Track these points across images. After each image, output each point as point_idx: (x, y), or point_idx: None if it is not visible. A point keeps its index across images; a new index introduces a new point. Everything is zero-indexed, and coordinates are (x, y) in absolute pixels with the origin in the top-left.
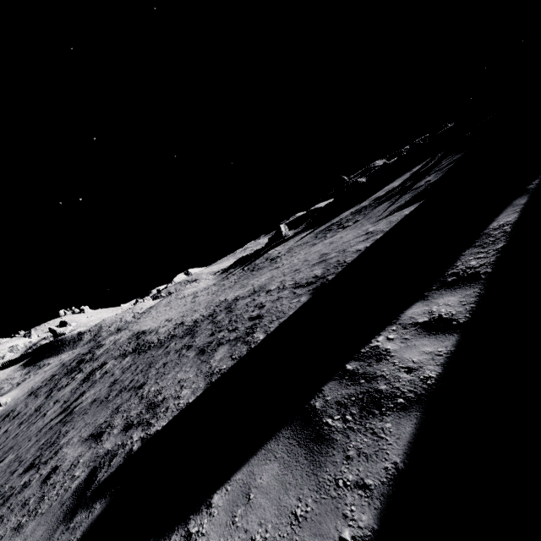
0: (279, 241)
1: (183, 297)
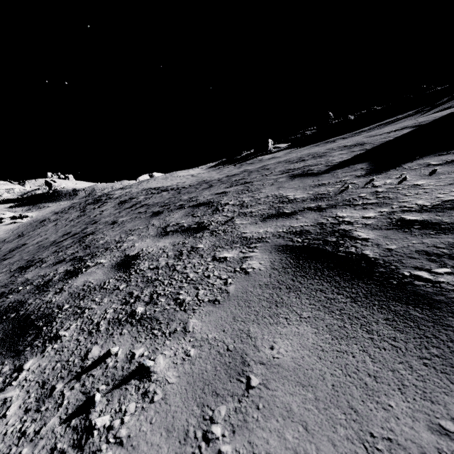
0: (264, 152)
1: (178, 176)
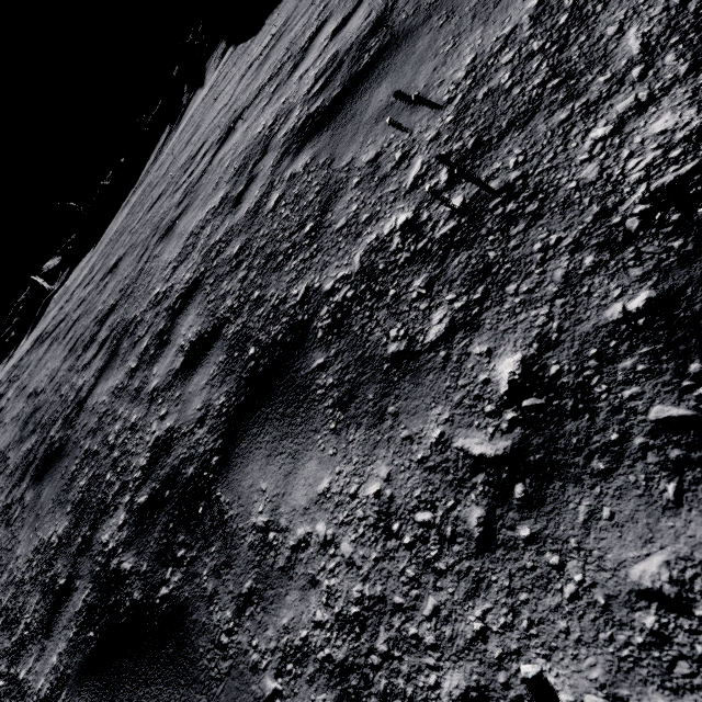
0: (48, 295)
1: None
